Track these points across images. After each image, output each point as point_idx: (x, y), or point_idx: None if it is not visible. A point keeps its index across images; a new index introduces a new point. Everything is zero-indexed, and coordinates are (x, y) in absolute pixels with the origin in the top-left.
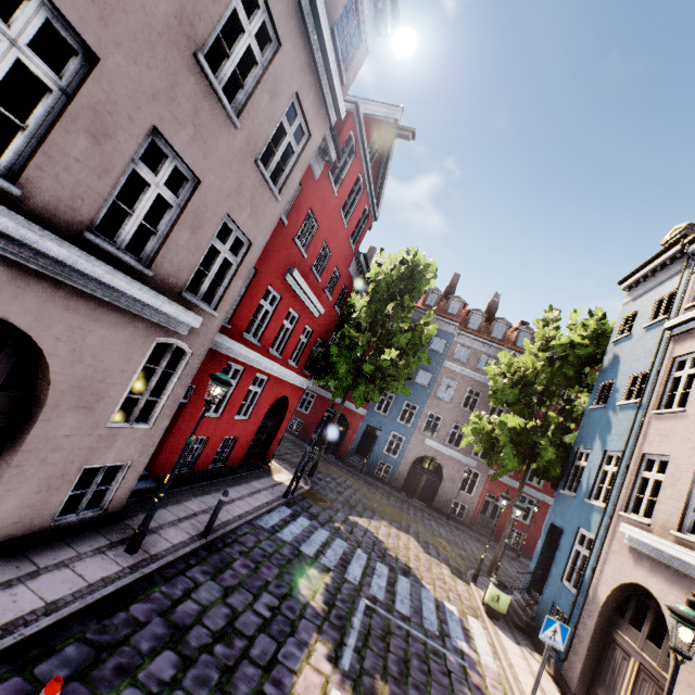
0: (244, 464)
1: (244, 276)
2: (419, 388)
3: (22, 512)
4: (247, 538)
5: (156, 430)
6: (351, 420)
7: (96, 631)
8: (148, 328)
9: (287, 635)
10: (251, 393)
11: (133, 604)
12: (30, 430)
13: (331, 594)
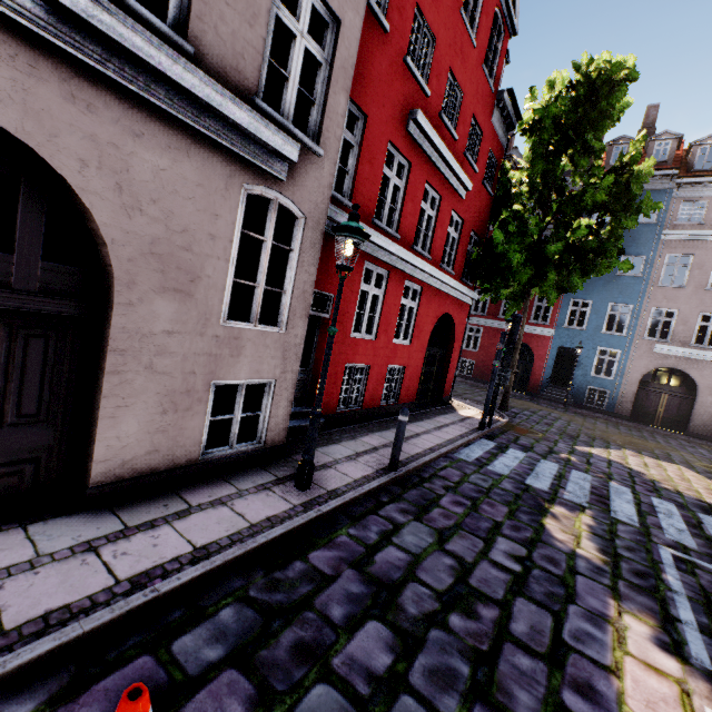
0: (420, 404)
1: (344, 87)
2: (627, 281)
3: (152, 438)
4: (447, 472)
5: (293, 337)
6: (534, 347)
7: (263, 587)
8: (223, 163)
9: (562, 601)
10: (405, 309)
11: (312, 551)
12: (110, 320)
13: (604, 540)
